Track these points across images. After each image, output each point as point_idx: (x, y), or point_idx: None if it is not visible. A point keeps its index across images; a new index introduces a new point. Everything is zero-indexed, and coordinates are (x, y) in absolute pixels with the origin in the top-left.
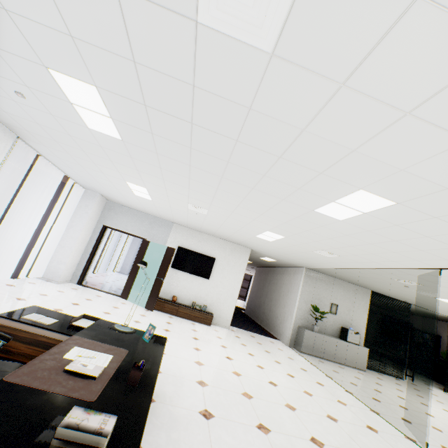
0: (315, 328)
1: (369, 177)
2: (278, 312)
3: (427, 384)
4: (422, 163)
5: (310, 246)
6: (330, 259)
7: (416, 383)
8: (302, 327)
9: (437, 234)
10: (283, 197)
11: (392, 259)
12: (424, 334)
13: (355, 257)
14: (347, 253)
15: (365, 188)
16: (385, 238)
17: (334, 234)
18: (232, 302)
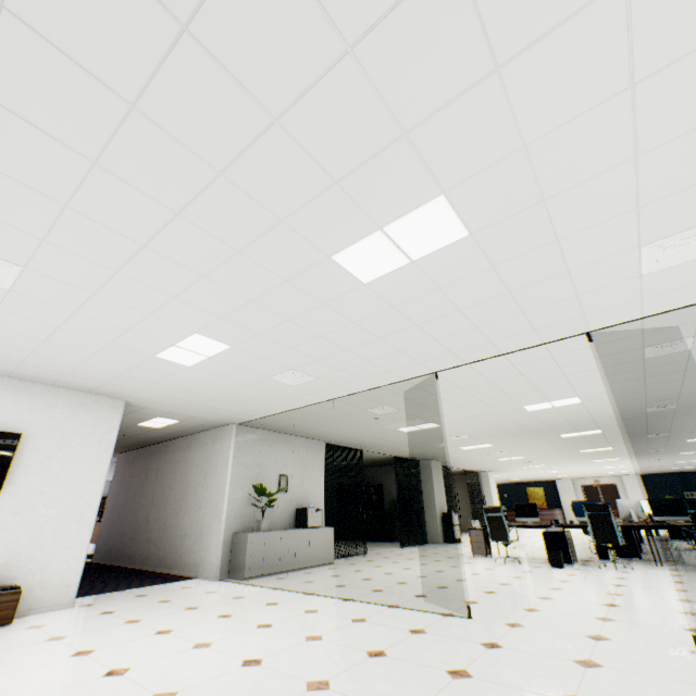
0: (263, 525)
1: (474, 160)
2: (188, 524)
3: (385, 548)
4: (556, 133)
5: (274, 363)
6: (295, 390)
7: (378, 551)
8: (243, 532)
9: (473, 304)
10: (286, 211)
11: (390, 367)
12: (369, 488)
13: (340, 374)
14: (332, 367)
15: (450, 192)
16: (407, 321)
17: (334, 324)
18: (80, 535)
